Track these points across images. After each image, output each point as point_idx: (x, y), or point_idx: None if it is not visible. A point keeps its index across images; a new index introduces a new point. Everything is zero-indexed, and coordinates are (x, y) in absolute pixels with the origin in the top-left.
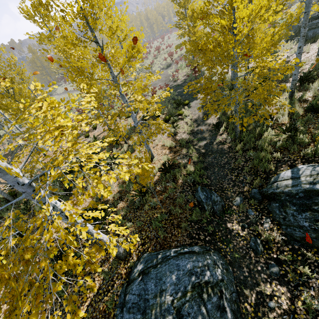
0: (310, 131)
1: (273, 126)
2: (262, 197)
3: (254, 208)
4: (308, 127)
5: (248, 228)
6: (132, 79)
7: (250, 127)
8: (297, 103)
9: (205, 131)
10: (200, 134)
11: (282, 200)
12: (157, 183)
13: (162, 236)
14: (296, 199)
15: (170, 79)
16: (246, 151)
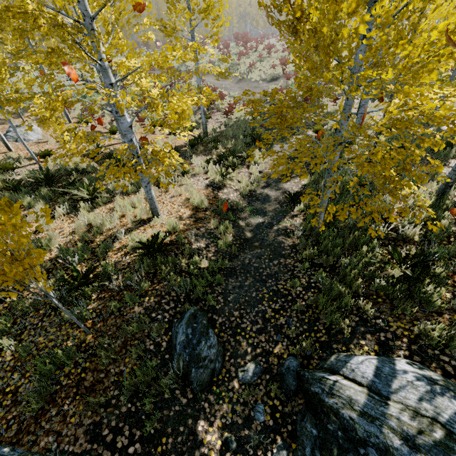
0: (454, 282)
1: (386, 239)
2: (299, 387)
3: (272, 404)
4: (452, 270)
5: (235, 452)
6: (212, 81)
7: (344, 223)
8: (449, 212)
9: (271, 201)
10: (261, 202)
11: (327, 431)
12: (125, 270)
13: (36, 406)
14: (358, 455)
15: (267, 100)
16: (318, 267)
